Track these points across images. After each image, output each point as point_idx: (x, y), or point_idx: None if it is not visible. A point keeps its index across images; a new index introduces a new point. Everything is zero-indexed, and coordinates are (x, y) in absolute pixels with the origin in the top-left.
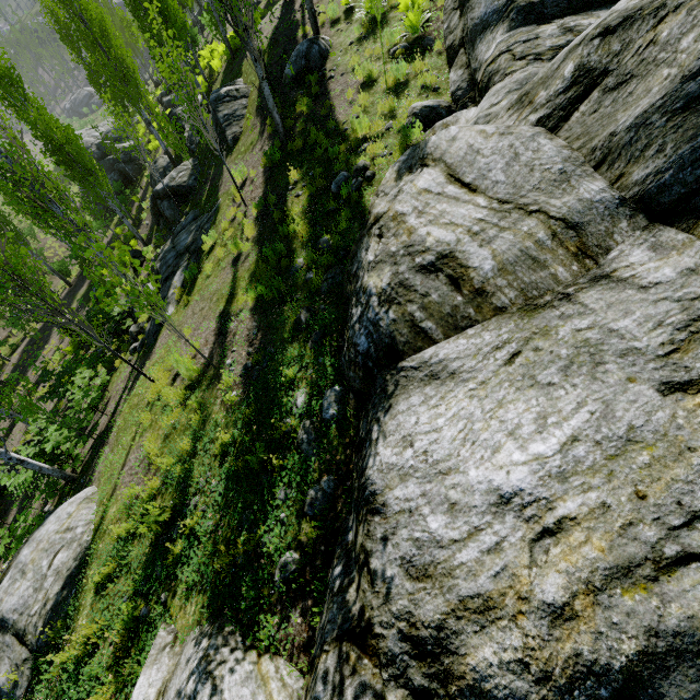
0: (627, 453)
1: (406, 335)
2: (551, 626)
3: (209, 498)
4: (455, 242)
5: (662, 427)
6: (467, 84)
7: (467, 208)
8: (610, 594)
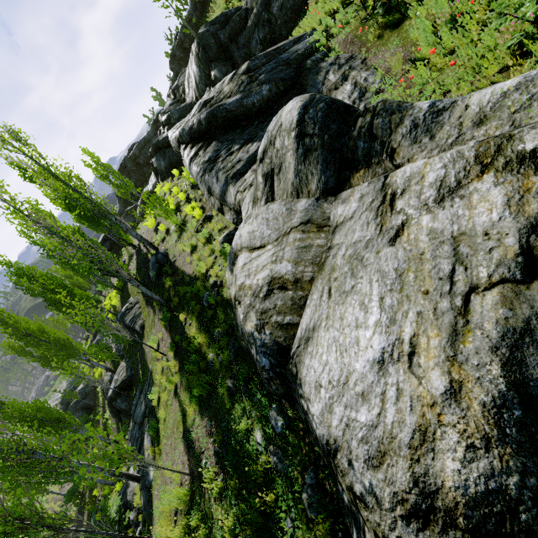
0: (404, 281)
1: (282, 335)
2: (458, 403)
3: None
4: (270, 272)
5: (404, 257)
6: (236, 215)
7: (265, 255)
8: (460, 352)
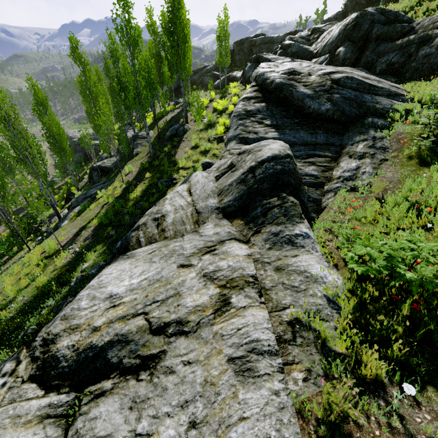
0: (154, 284)
1: (133, 242)
2: (91, 333)
3: (18, 305)
4: (169, 211)
5: (169, 277)
6: None
7: (182, 200)
8: (114, 323)
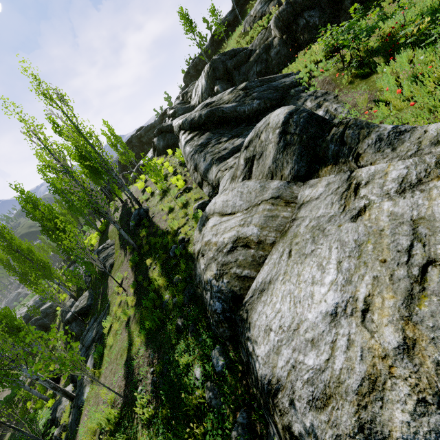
0: (362, 250)
1: (238, 285)
2: (410, 359)
3: None
4: (237, 233)
5: (365, 231)
6: (212, 189)
7: (234, 219)
8: (415, 313)
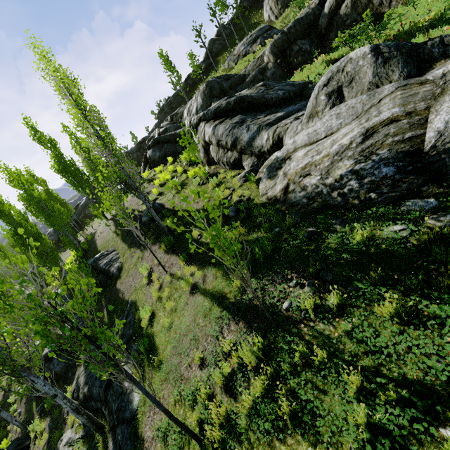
0: None
1: (405, 145)
2: None
3: None
4: (362, 129)
5: None
6: (257, 159)
7: (343, 130)
8: None
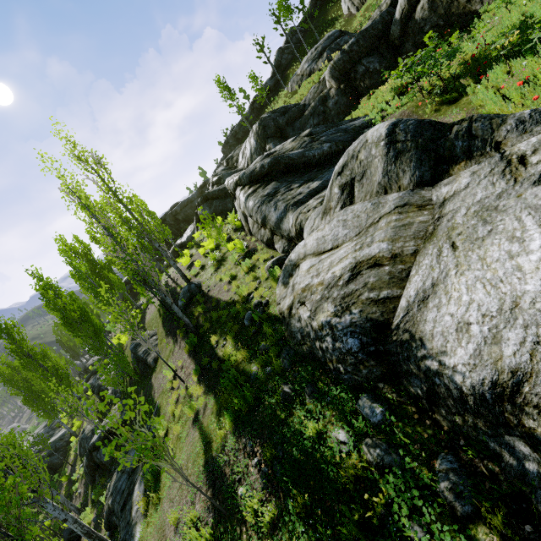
0: None
1: (377, 310)
2: None
3: None
4: (353, 259)
5: None
6: (287, 243)
7: (342, 249)
8: None
